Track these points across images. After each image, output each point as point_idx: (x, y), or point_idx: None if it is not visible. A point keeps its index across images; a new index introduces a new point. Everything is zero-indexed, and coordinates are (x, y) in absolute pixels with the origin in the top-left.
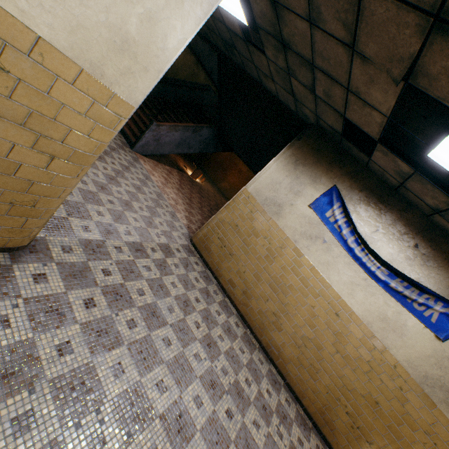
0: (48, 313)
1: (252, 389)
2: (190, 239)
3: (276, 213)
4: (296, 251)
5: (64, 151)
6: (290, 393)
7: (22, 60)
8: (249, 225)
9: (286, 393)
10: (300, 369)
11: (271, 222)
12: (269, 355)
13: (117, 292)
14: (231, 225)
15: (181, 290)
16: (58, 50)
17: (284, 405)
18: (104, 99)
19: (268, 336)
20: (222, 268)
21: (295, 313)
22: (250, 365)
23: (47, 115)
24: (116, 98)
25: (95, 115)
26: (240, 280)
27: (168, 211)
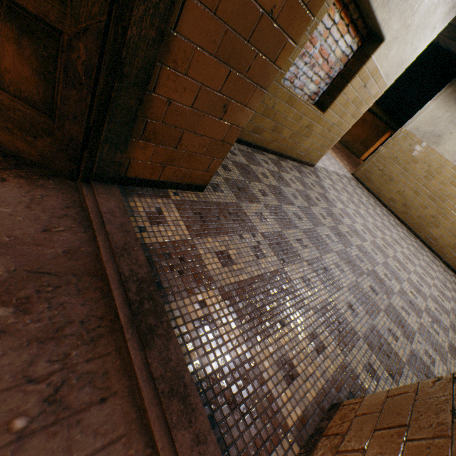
0: (335, 190)
1: (422, 252)
2: (351, 175)
3: (434, 143)
4: (454, 168)
5: (356, 115)
6: (446, 267)
7: (371, 82)
8: (408, 156)
9: (443, 265)
10: (455, 251)
11: (429, 150)
12: (426, 245)
13: (345, 190)
14: (390, 158)
15: (365, 198)
16: (381, 74)
17: (444, 268)
18: (381, 88)
19: (426, 232)
20: (383, 191)
21: (452, 213)
22: (417, 244)
23: (363, 100)
24: (385, 86)
25: (375, 96)
26: (400, 197)
27: (331, 157)
